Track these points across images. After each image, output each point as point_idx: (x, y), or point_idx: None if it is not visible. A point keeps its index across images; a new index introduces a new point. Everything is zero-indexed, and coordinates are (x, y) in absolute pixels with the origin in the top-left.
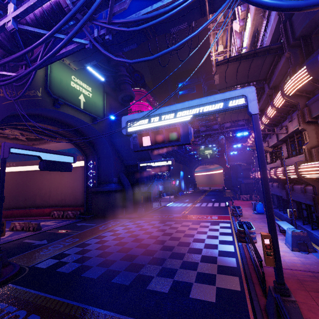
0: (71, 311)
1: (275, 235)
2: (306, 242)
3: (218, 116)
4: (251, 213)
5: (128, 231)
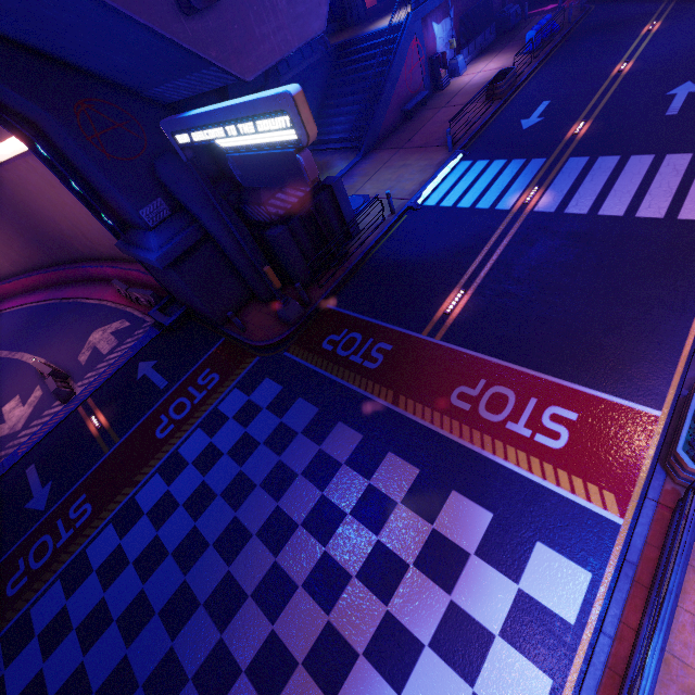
0: None
1: None
2: None
3: None
4: None
5: (199, 486)
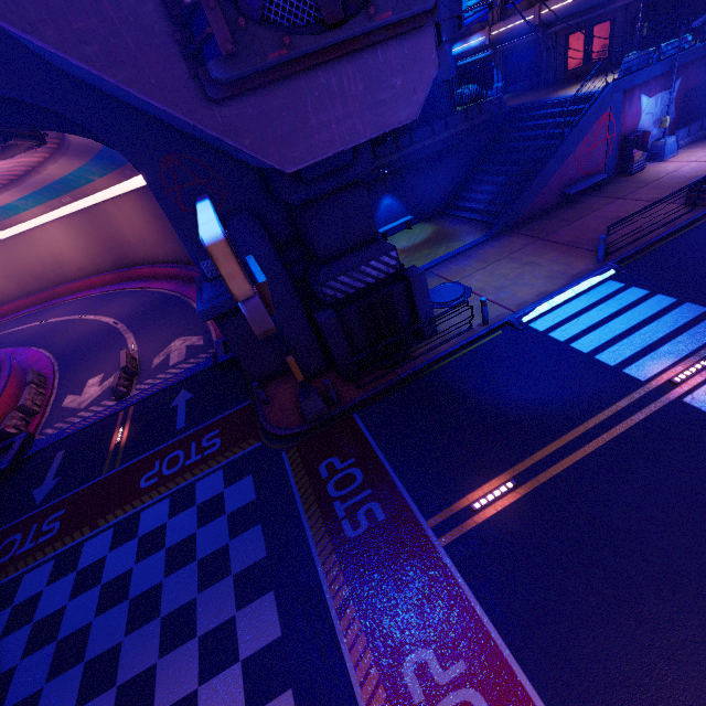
0: None
1: None
2: None
3: None
4: None
5: (125, 572)
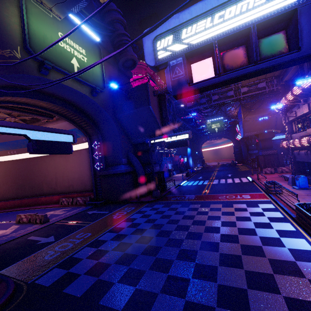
0: None
1: None
2: None
3: None
4: (291, 189)
5: (147, 219)
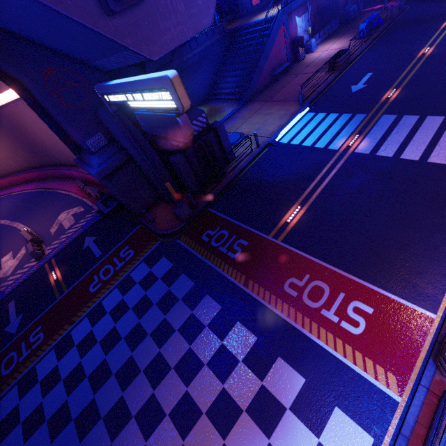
0: None
1: None
2: None
3: None
4: None
5: (111, 330)
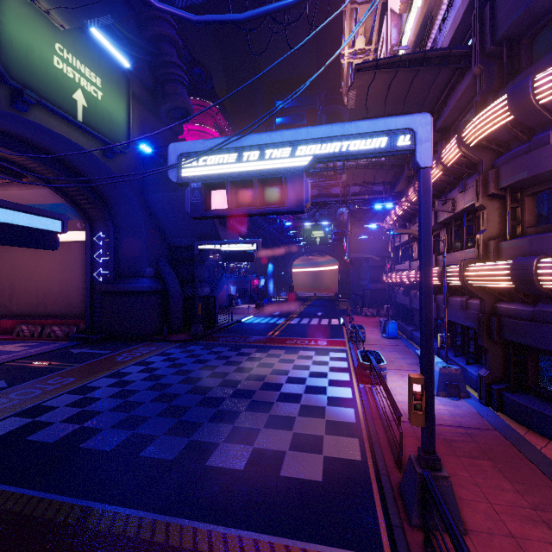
0: (58, 515)
1: (431, 377)
2: (458, 384)
3: (341, 172)
4: (379, 337)
5: (172, 363)
